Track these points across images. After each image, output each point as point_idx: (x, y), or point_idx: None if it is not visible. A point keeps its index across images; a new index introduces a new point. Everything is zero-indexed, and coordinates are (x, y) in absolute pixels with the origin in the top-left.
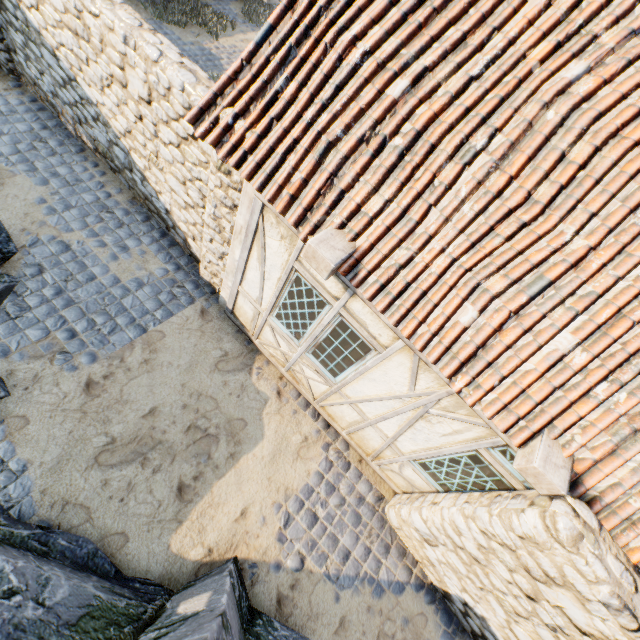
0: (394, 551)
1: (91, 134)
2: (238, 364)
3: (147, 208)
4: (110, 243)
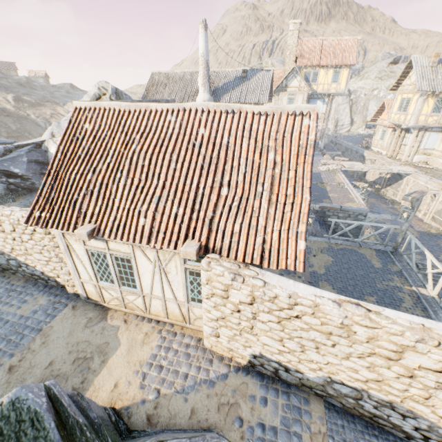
0: (216, 360)
1: None
2: (98, 319)
3: (35, 280)
4: (16, 303)
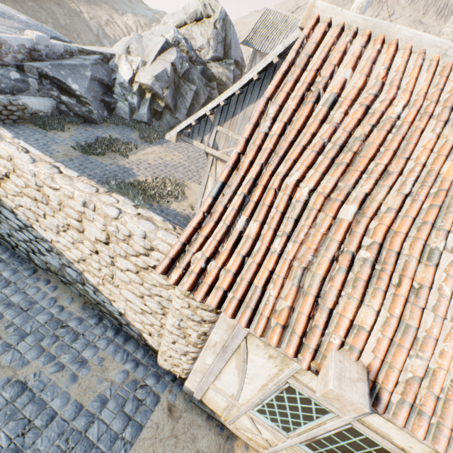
0: None
1: (43, 259)
2: None
3: (98, 309)
4: (67, 362)
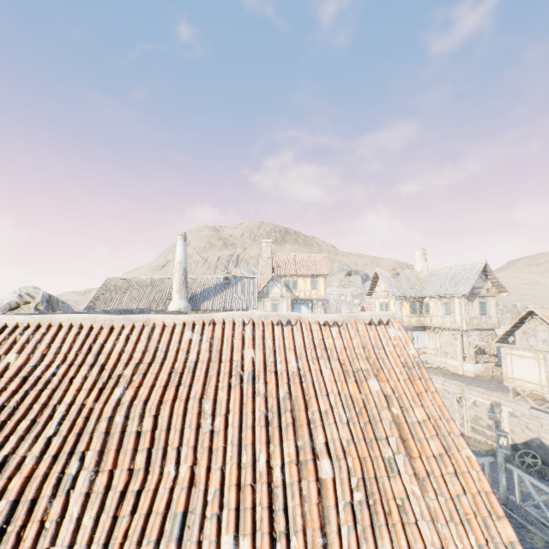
0: None
1: None
2: None
3: None
4: None
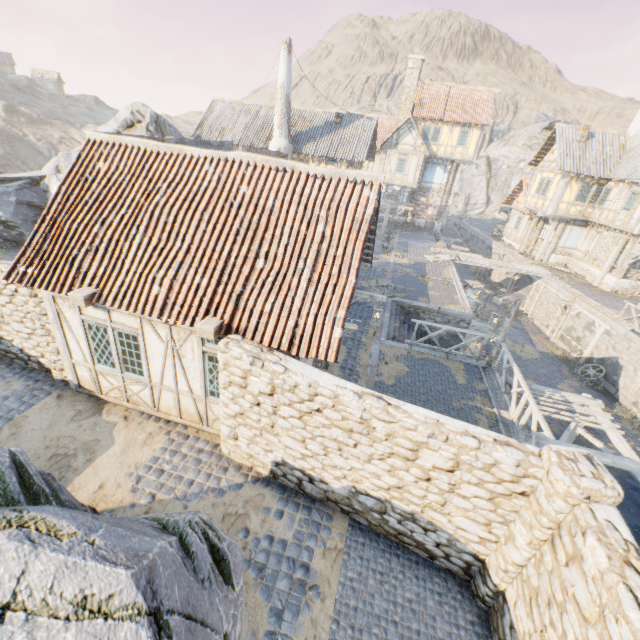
0: (232, 469)
1: None
2: (91, 413)
3: (10, 359)
4: None
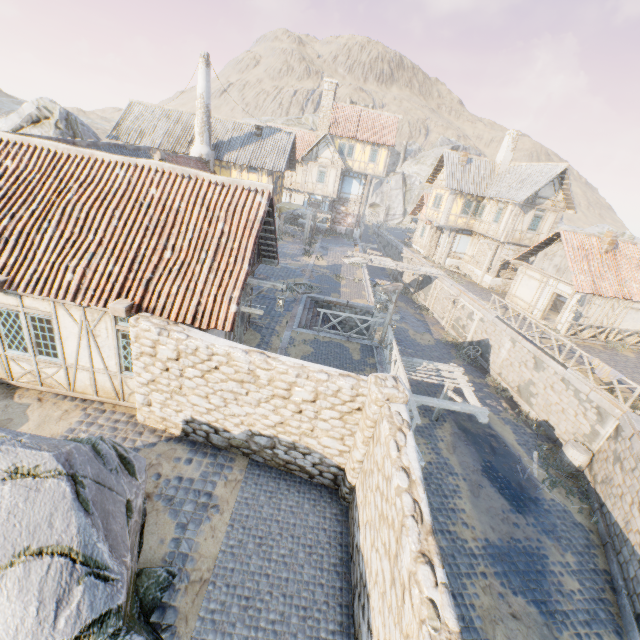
0: (147, 432)
1: None
2: (1, 398)
3: None
4: None
